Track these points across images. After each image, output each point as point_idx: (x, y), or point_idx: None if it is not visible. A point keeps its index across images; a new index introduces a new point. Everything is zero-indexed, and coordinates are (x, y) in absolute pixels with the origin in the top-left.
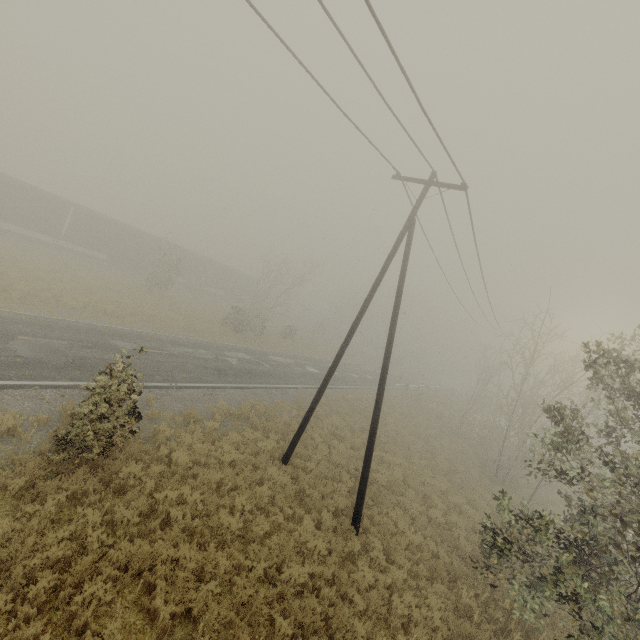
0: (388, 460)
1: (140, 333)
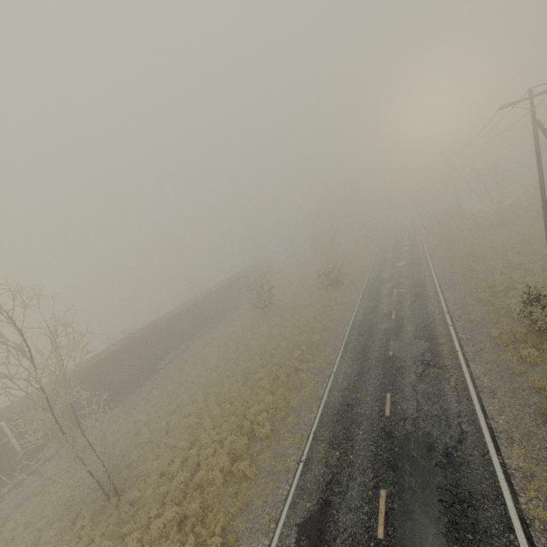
0: None
1: (359, 320)
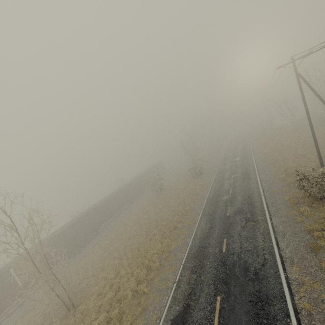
0: (320, 146)
1: (211, 195)
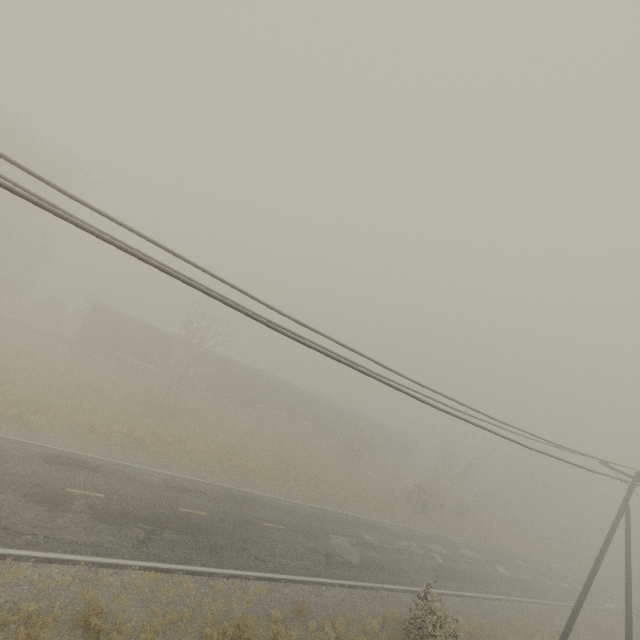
0: None
1: (370, 521)
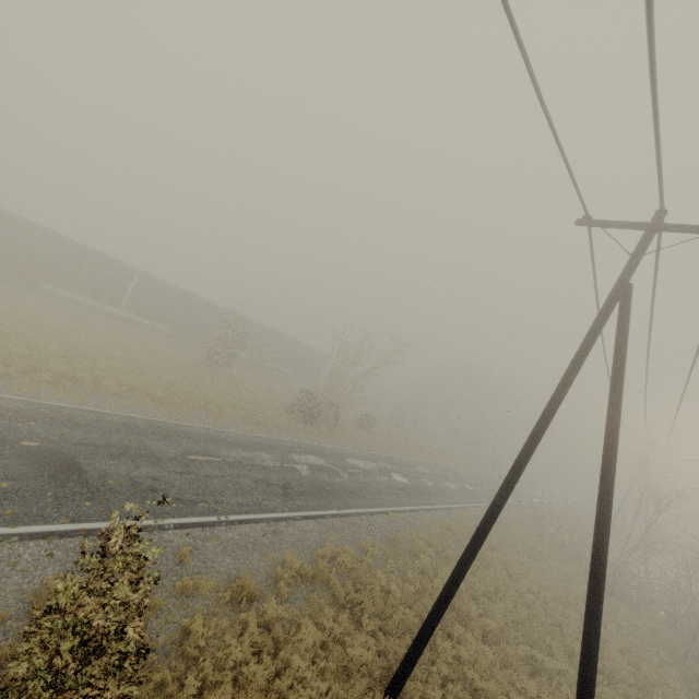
0: (544, 666)
1: (189, 429)
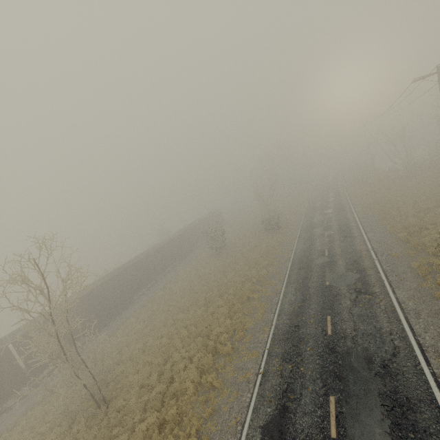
0: None
1: (298, 257)
